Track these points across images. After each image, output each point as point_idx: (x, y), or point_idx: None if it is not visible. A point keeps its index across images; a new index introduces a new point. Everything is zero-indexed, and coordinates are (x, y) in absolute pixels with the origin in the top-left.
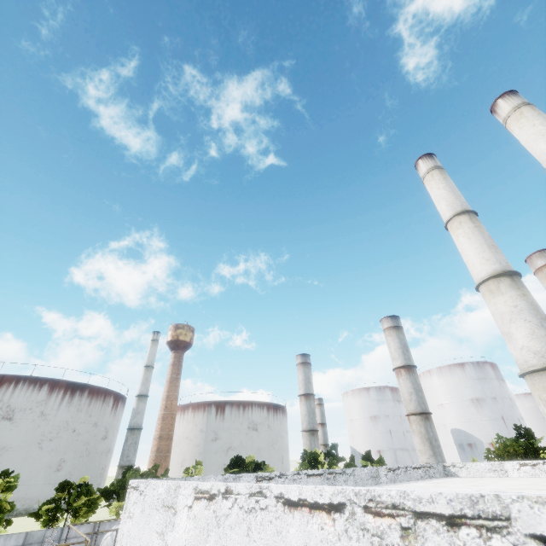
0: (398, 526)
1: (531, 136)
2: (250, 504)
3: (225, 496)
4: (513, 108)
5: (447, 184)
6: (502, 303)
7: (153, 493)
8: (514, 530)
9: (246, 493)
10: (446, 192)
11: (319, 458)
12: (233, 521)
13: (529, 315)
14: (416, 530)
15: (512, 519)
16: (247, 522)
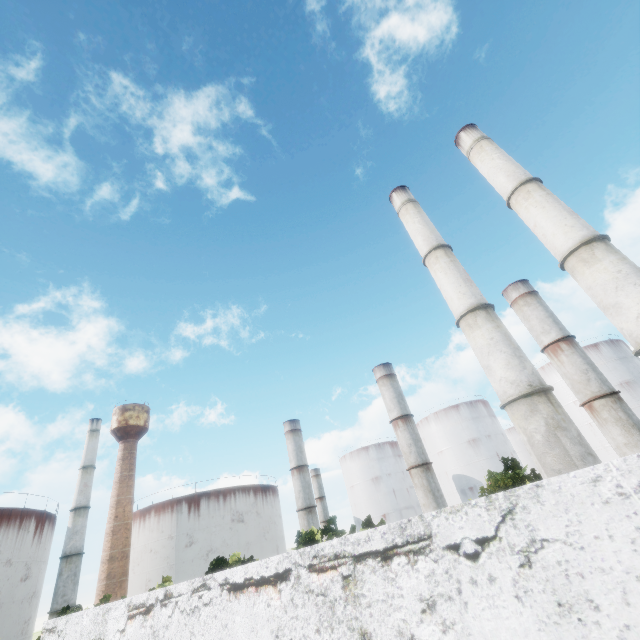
0: (340, 577)
1: (491, 170)
2: (192, 603)
3: (164, 603)
4: (474, 142)
5: (422, 218)
6: (480, 336)
7: (75, 629)
8: (434, 546)
9: (188, 591)
10: (421, 226)
11: (316, 537)
12: (173, 631)
13: (504, 346)
14: (356, 575)
15: (433, 536)
16: (190, 626)
